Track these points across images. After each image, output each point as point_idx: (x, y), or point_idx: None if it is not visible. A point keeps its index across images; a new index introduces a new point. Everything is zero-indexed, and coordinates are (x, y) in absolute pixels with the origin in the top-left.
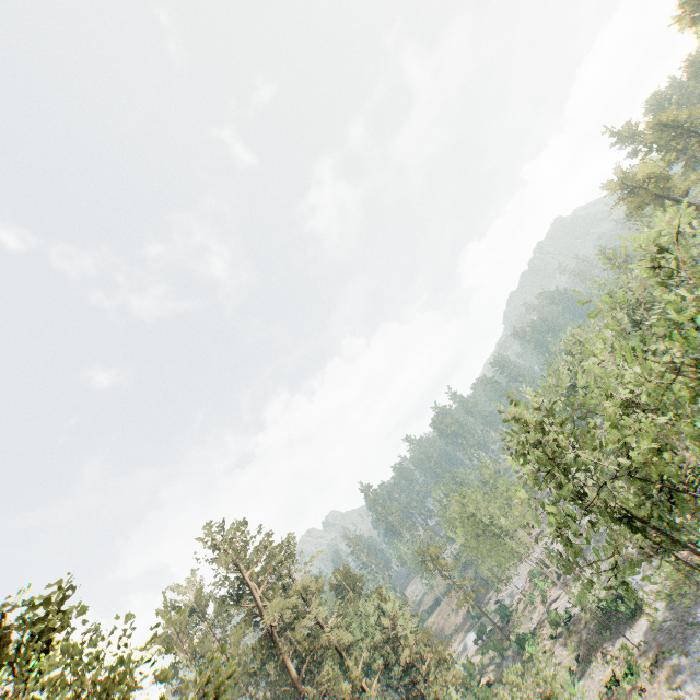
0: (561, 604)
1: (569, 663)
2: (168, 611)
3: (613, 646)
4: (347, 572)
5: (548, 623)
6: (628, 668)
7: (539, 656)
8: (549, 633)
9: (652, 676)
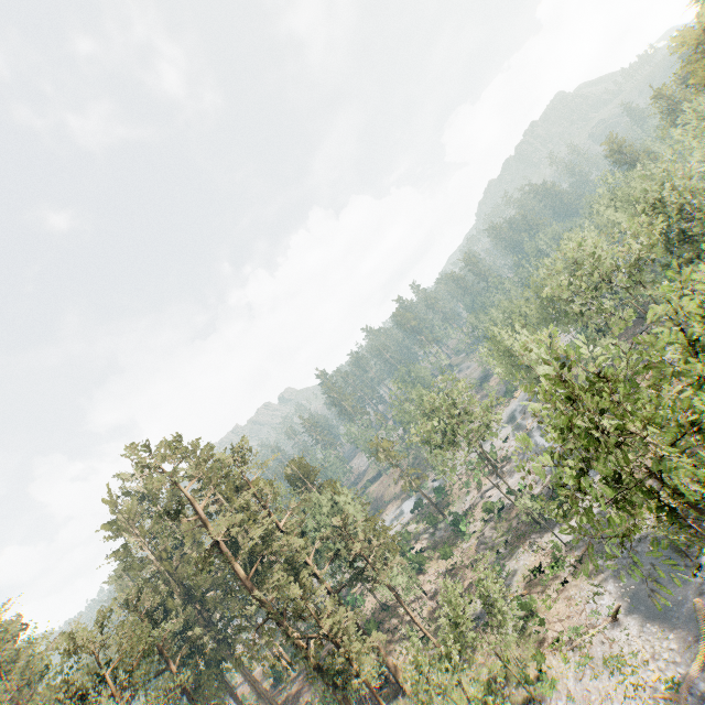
0: (495, 493)
1: (497, 545)
2: (115, 502)
3: (541, 539)
4: (302, 463)
5: (481, 508)
6: (555, 563)
7: (470, 534)
8: (481, 516)
9: (576, 572)
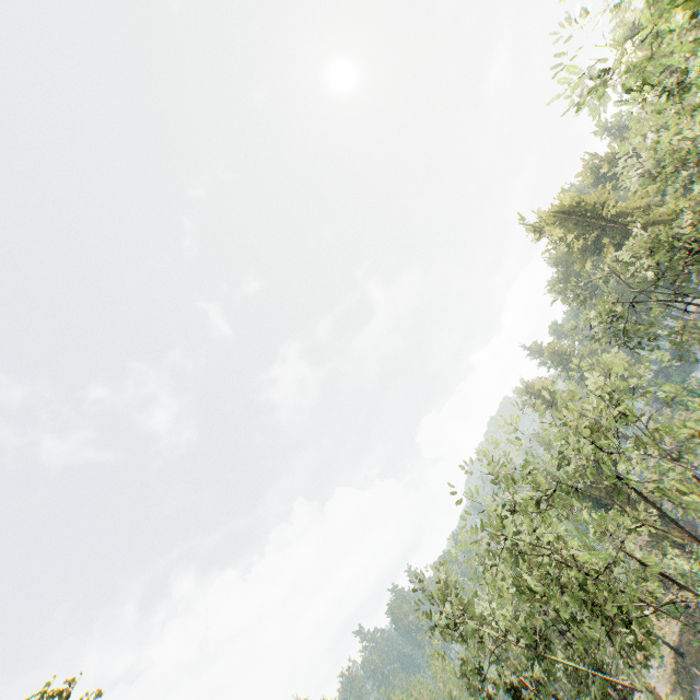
0: None
1: None
2: None
3: None
4: None
5: None
6: None
7: None
8: None
9: None
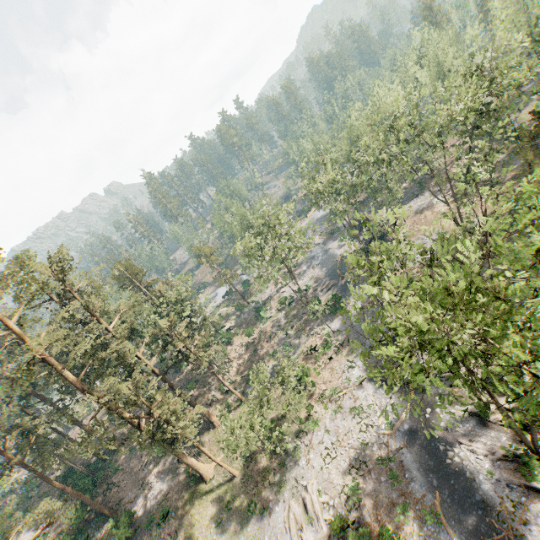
0: (288, 290)
1: (286, 328)
2: None
3: (317, 327)
4: (129, 265)
5: (276, 299)
6: (326, 345)
7: (267, 319)
8: (276, 306)
9: (339, 351)
